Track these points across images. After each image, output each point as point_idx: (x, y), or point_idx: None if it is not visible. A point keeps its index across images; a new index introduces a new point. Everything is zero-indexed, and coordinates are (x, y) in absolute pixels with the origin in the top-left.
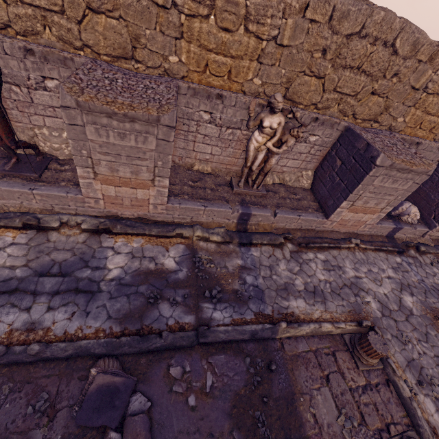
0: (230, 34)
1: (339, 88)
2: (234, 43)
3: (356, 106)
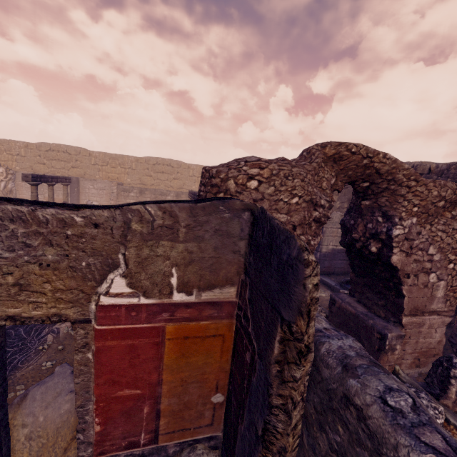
0: (0, 155)
1: (54, 166)
2: (2, 157)
3: (67, 172)
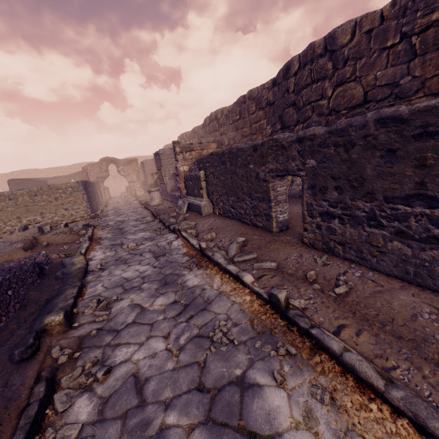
0: None
1: None
2: None
3: None
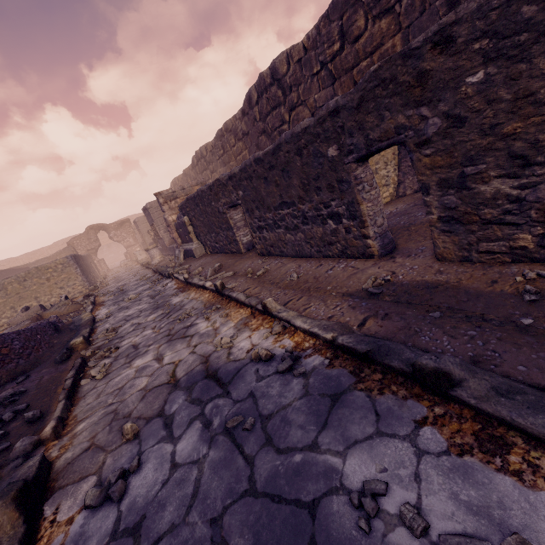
0: None
1: None
2: None
3: None
